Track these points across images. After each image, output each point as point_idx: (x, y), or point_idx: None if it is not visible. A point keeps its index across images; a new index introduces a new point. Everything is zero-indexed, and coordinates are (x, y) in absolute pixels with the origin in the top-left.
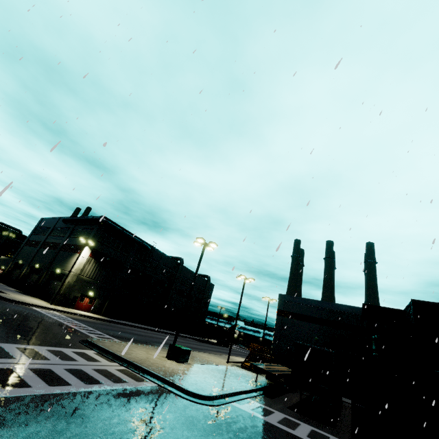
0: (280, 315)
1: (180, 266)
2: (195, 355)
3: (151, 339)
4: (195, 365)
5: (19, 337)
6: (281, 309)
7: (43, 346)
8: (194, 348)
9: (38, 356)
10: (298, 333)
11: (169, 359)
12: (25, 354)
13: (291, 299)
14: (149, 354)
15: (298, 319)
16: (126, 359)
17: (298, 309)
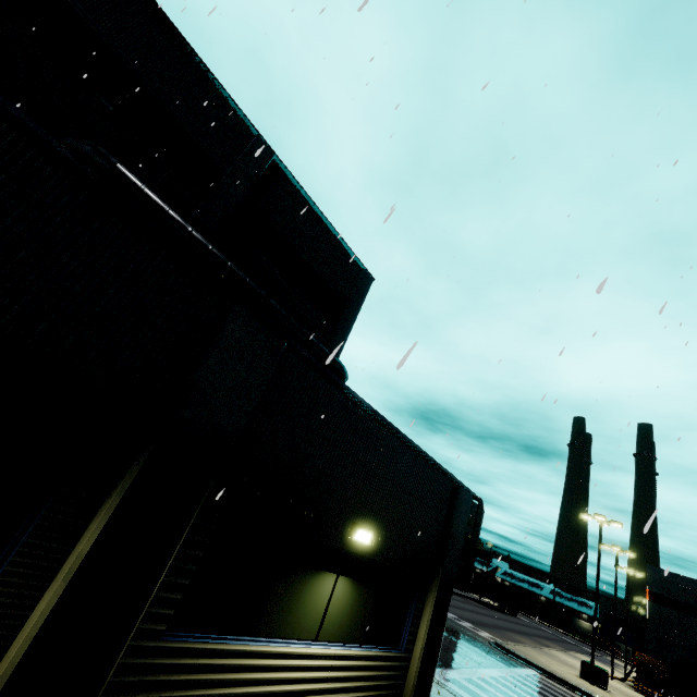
0: (654, 602)
1: None
2: (569, 662)
3: (479, 619)
4: (618, 695)
5: (478, 649)
6: (655, 591)
7: (511, 666)
8: (522, 634)
9: (549, 692)
10: (695, 639)
11: (592, 683)
12: (541, 689)
13: (672, 578)
14: (567, 674)
15: (690, 614)
16: (588, 693)
17: (688, 596)
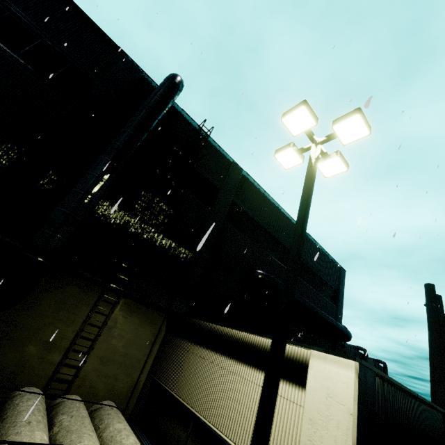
0: None
1: (366, 358)
2: None
3: None
4: None
5: None
6: None
7: None
8: None
9: None
10: None
11: None
12: None
13: None
14: None
15: None
16: None
17: None
